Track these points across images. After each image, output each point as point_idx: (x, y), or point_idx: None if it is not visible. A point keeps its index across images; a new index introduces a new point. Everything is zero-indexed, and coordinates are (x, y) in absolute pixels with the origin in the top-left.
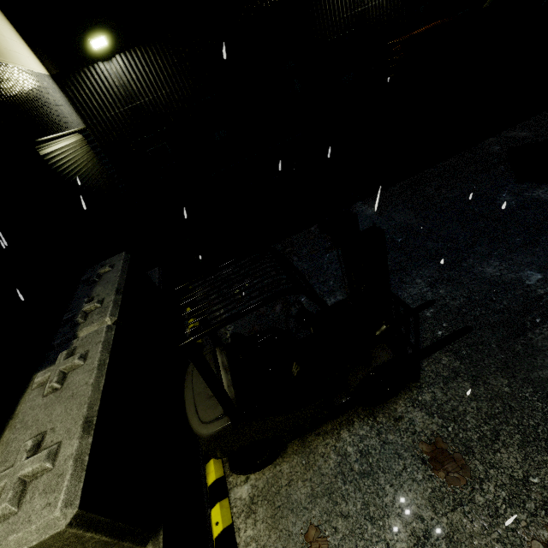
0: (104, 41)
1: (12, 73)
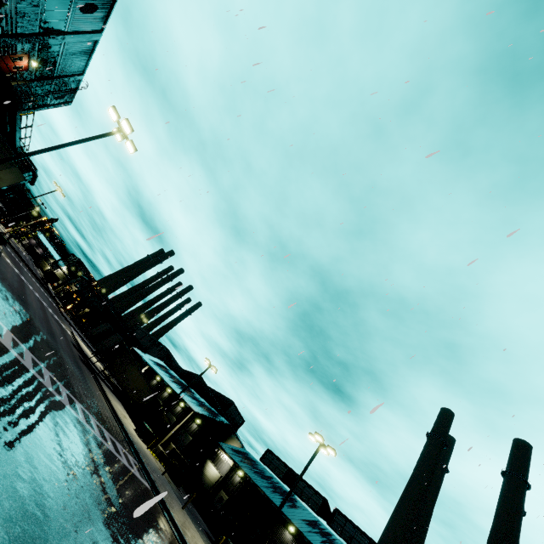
0: (241, 474)
1: (222, 455)
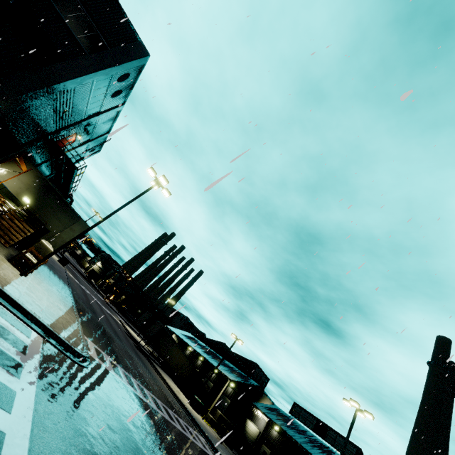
0: (277, 428)
1: (258, 413)
